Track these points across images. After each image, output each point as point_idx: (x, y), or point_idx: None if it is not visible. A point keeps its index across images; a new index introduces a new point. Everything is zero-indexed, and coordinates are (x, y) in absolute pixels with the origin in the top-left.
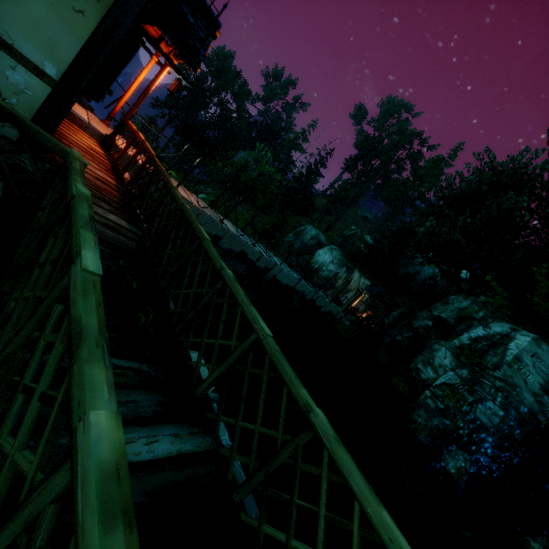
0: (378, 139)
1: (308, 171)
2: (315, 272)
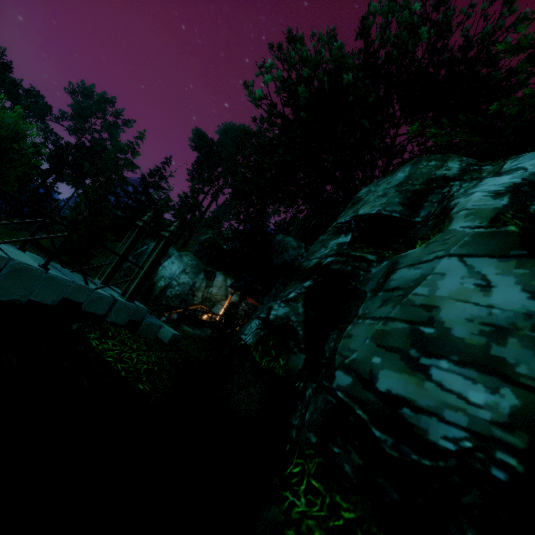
0: (218, 144)
1: (142, 182)
2: (162, 292)
